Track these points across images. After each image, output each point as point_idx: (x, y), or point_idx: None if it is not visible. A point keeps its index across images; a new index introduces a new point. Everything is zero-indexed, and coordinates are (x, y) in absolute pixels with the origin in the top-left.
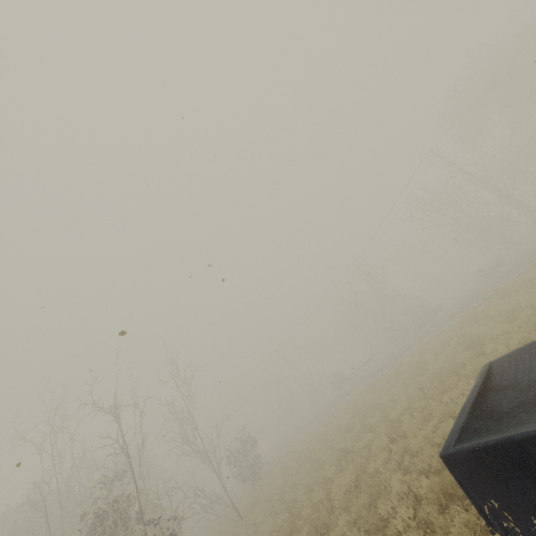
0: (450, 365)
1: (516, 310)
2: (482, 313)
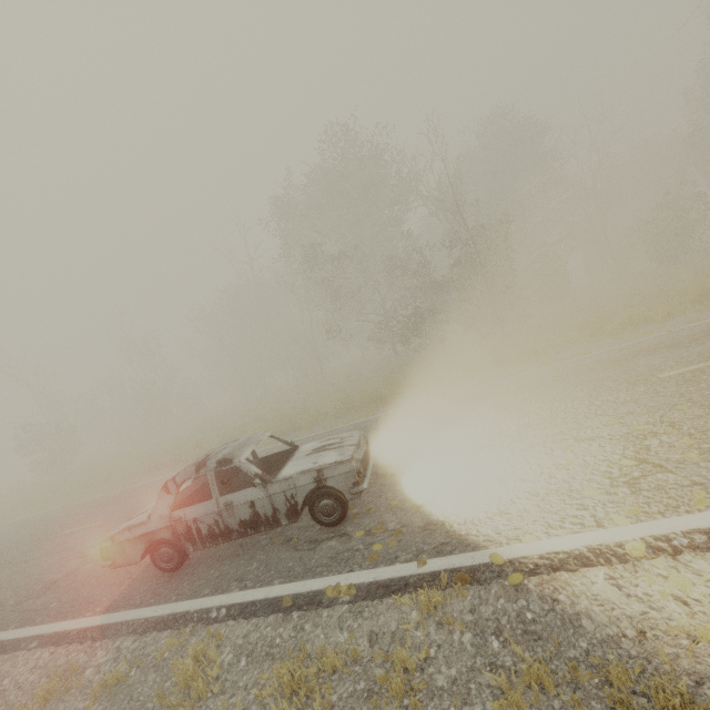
0: None
1: None
2: None
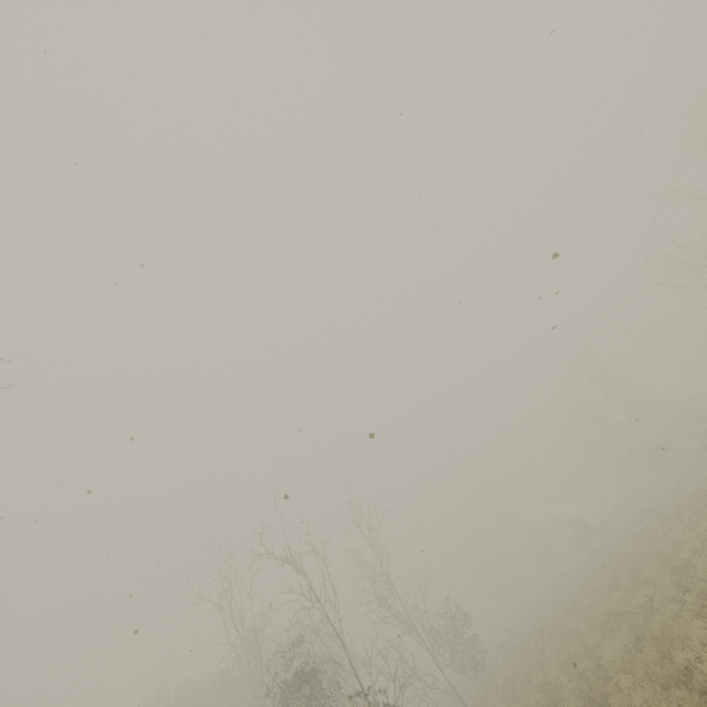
0: None
1: None
2: None
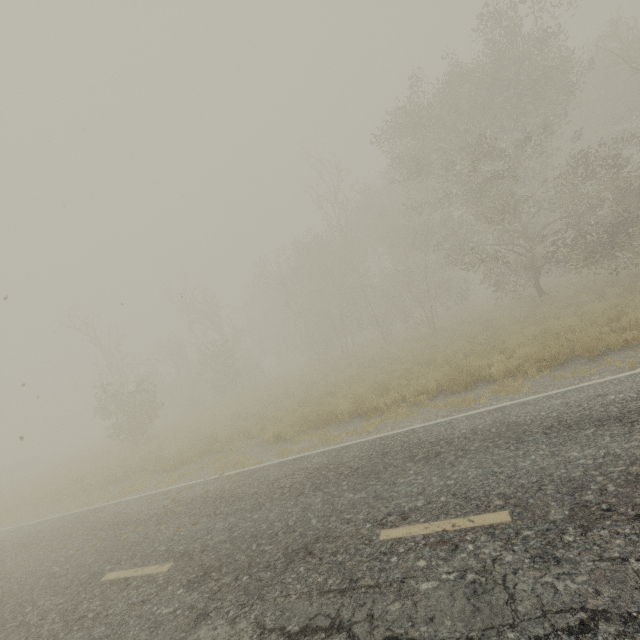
0: None
1: None
2: None
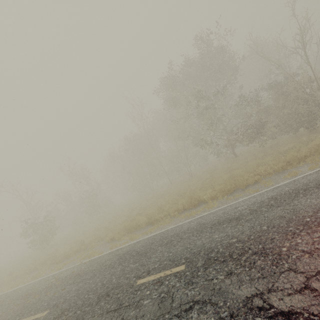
0: None
1: None
2: None
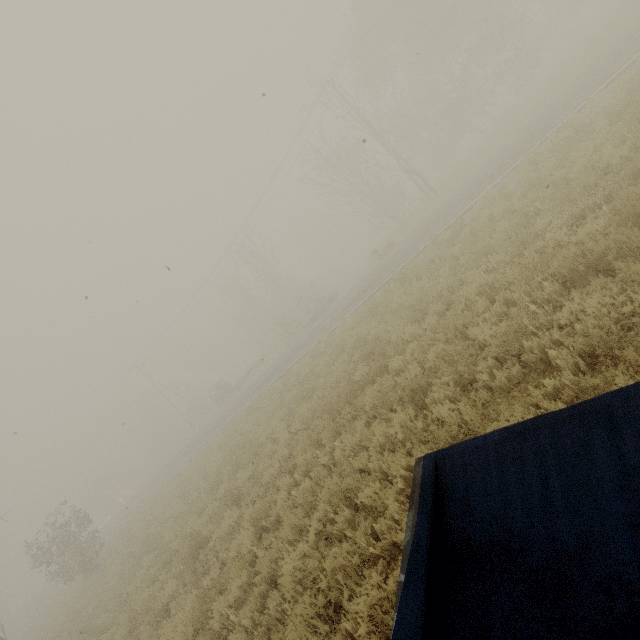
0: (346, 389)
1: (423, 302)
2: (382, 305)
